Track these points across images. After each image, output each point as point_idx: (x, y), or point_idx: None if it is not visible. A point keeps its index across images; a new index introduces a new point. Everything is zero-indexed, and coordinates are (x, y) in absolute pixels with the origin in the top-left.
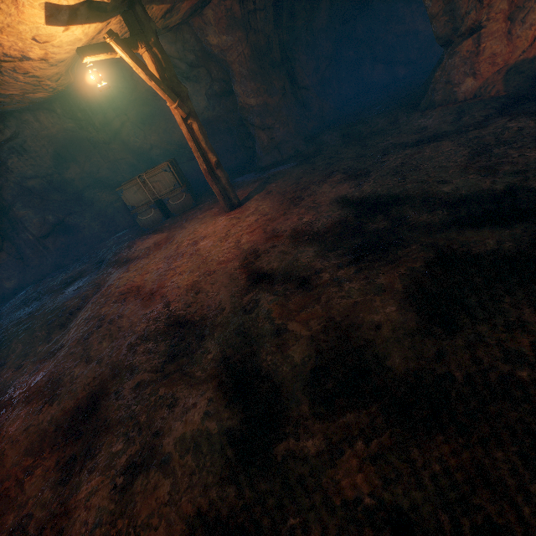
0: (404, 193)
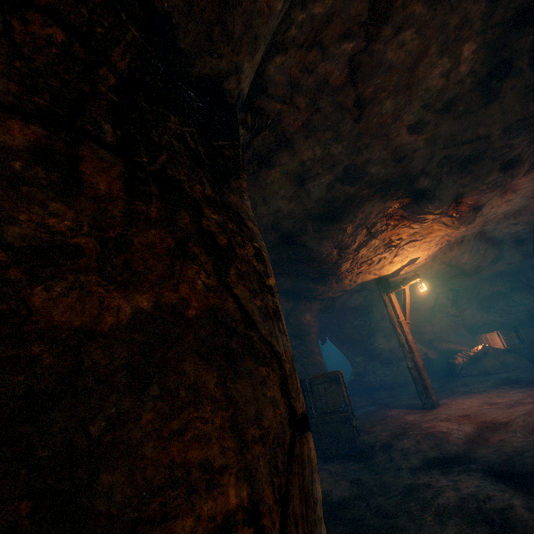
0: (509, 378)
